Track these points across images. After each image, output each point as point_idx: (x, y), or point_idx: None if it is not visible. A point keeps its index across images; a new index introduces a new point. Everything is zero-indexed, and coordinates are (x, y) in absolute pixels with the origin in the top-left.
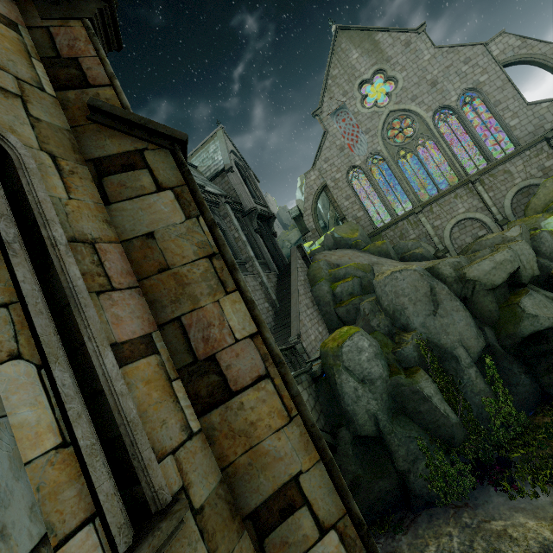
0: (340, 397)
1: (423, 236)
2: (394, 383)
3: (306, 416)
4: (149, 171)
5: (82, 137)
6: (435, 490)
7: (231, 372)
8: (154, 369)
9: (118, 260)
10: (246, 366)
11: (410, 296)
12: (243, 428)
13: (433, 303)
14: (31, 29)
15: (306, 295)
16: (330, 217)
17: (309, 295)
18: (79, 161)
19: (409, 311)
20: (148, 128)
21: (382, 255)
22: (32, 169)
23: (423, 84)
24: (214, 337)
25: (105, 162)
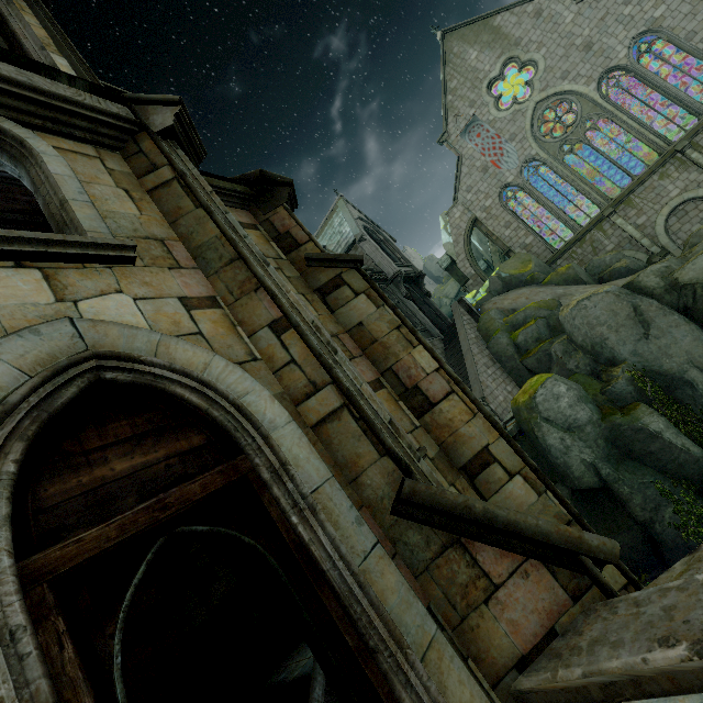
0: (545, 451)
1: (626, 242)
2: (609, 425)
3: (484, 411)
4: (348, 286)
5: (307, 278)
6: (693, 538)
7: (429, 393)
8: (387, 395)
9: (350, 342)
10: (438, 388)
11: (609, 324)
12: (445, 423)
13: (641, 325)
14: (261, 224)
15: (482, 353)
16: (492, 253)
17: (486, 352)
18: (312, 292)
19: (612, 341)
20: (340, 260)
21: (570, 283)
22: (304, 305)
23: (573, 53)
24: (414, 374)
25: (323, 288)
